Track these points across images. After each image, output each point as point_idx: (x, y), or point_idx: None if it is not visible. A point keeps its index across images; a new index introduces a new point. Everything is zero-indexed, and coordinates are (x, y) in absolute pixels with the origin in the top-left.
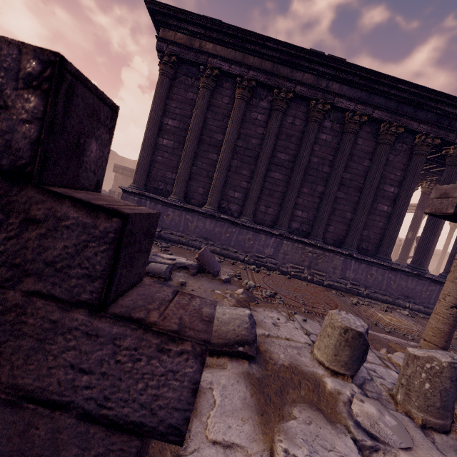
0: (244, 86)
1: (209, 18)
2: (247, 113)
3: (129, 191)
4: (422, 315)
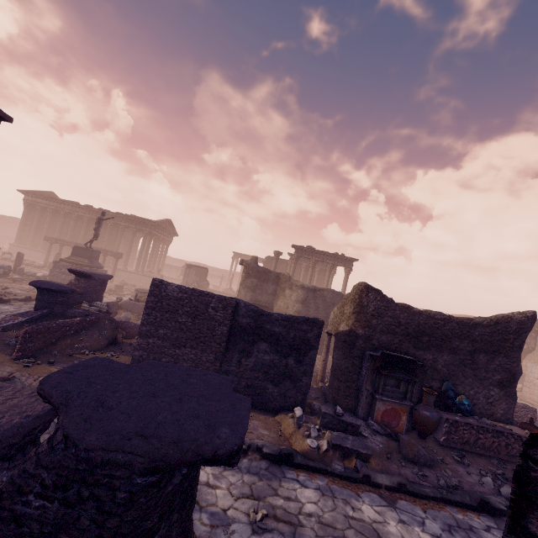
0: (50, 211)
1: (36, 194)
2: (54, 218)
3: (12, 244)
4: None
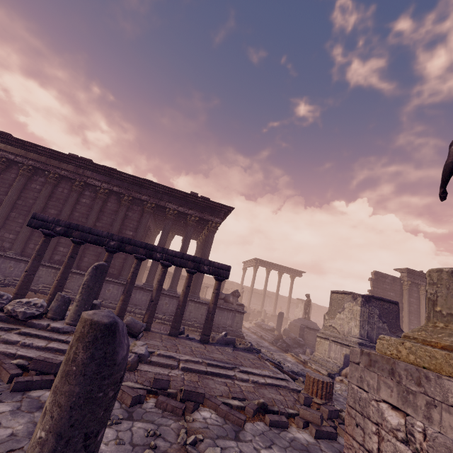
0: (24, 168)
1: None
2: (29, 184)
3: None
4: (140, 316)
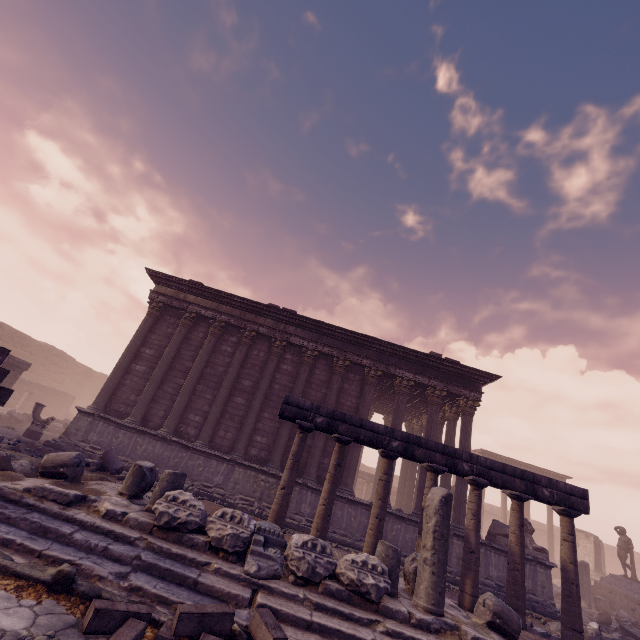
0: (216, 325)
1: (192, 282)
2: (218, 345)
3: (85, 412)
4: None
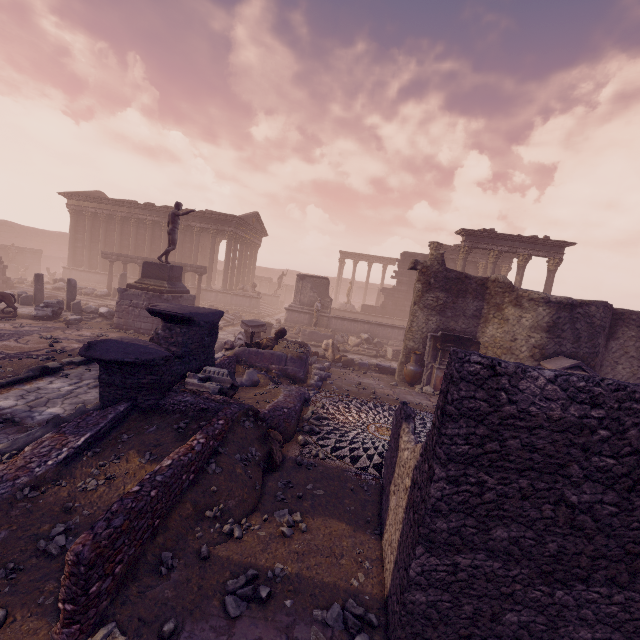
0: (102, 217)
1: (81, 196)
2: (109, 227)
3: (65, 268)
4: None
